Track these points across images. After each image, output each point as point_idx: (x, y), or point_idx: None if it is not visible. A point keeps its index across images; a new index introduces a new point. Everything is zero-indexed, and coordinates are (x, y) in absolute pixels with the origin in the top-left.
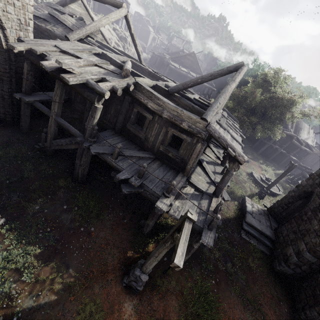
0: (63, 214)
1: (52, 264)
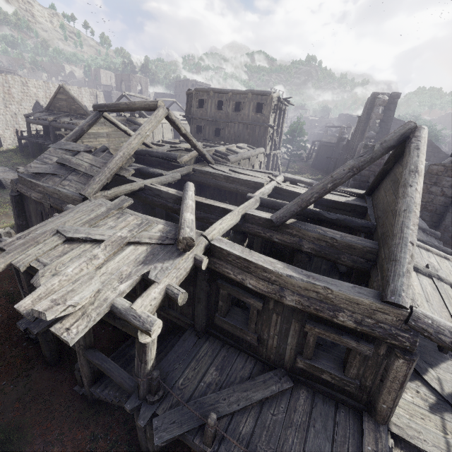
0: None
1: None
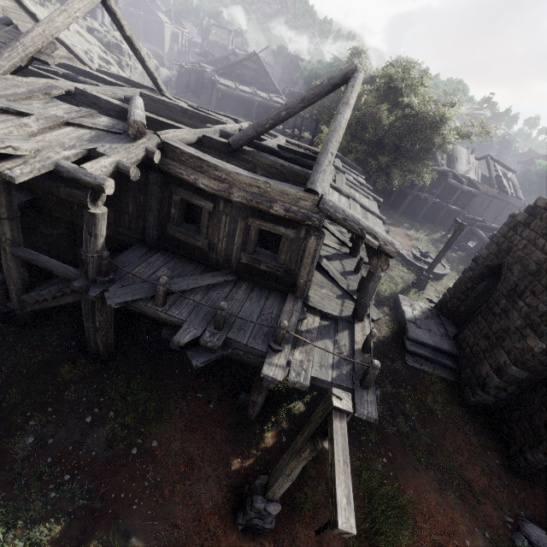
0: (89, 435)
1: (93, 544)
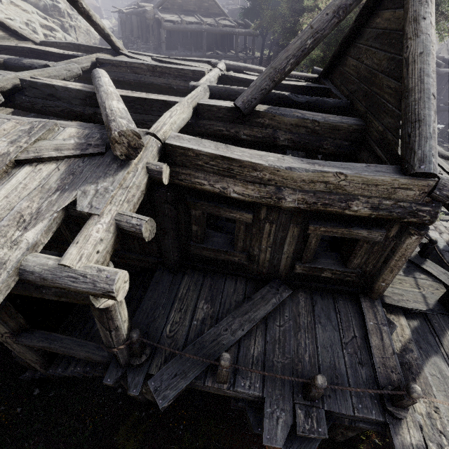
0: None
1: None
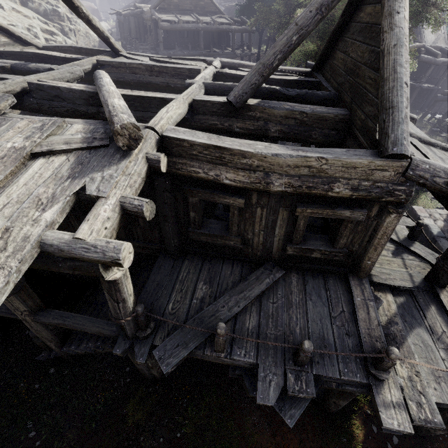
0: None
1: None
